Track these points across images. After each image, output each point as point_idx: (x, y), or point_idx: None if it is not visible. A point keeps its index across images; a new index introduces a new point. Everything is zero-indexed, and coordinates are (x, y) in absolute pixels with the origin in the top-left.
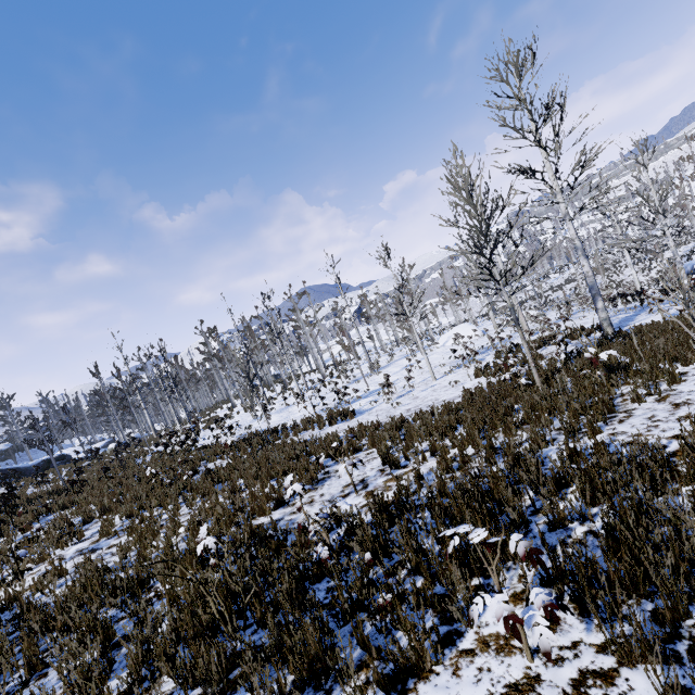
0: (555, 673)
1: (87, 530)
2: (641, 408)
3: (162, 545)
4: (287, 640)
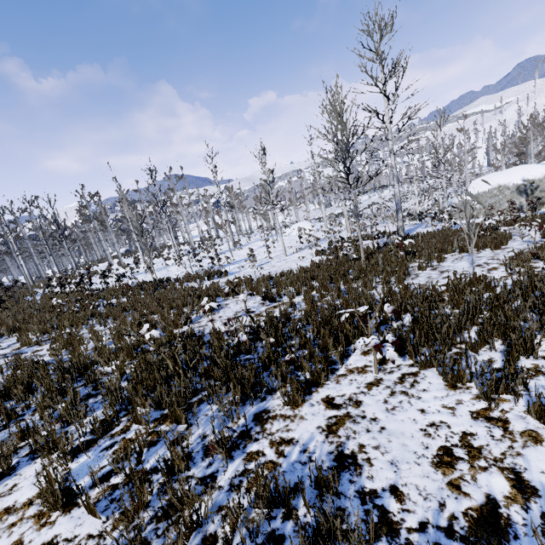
0: (390, 376)
1: (0, 343)
2: (423, 273)
3: (89, 348)
4: (236, 374)
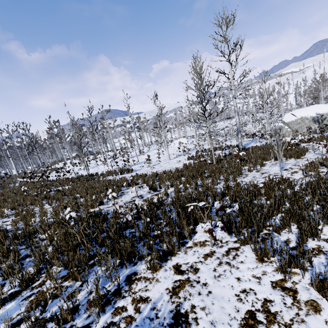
0: (220, 250)
1: None
2: (251, 174)
3: (37, 220)
4: (118, 246)
